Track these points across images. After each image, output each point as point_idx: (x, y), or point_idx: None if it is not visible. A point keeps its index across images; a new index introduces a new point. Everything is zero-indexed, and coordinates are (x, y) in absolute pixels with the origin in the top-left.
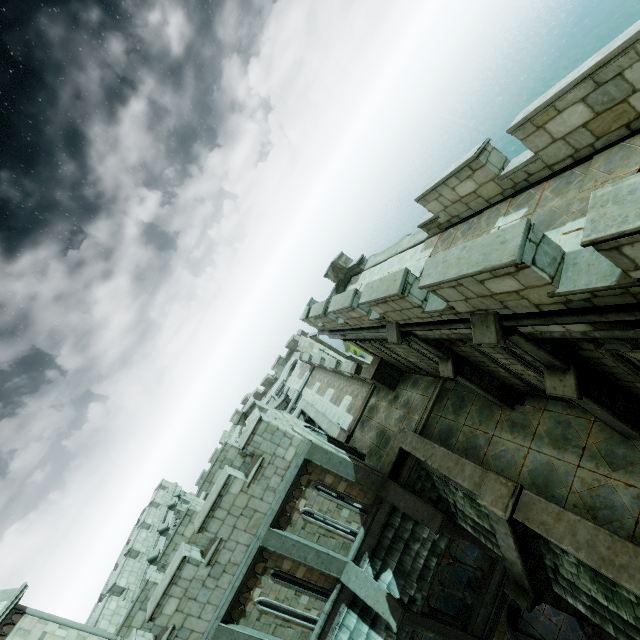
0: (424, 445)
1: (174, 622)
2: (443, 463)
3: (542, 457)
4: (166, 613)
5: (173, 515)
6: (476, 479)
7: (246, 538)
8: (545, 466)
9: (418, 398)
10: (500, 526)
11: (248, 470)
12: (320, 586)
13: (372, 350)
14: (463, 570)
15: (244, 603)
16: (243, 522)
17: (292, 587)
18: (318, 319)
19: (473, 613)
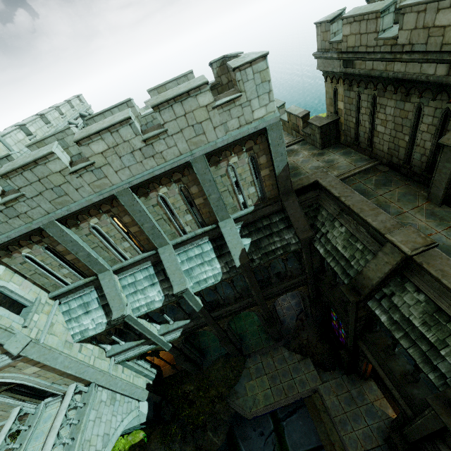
0: (344, 188)
1: (95, 160)
2: (358, 204)
3: (448, 241)
4: (92, 148)
5: (82, 123)
6: (388, 225)
7: (183, 147)
8: (447, 247)
9: (344, 163)
10: (387, 257)
11: (217, 97)
12: (203, 218)
13: (344, 104)
14: (271, 268)
15: (151, 189)
16: (190, 133)
17: (187, 205)
18: (351, 25)
19: (271, 286)
